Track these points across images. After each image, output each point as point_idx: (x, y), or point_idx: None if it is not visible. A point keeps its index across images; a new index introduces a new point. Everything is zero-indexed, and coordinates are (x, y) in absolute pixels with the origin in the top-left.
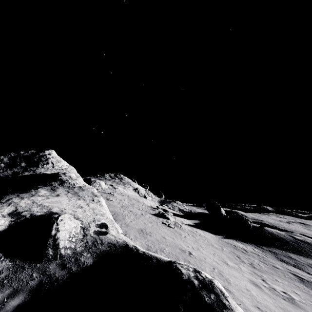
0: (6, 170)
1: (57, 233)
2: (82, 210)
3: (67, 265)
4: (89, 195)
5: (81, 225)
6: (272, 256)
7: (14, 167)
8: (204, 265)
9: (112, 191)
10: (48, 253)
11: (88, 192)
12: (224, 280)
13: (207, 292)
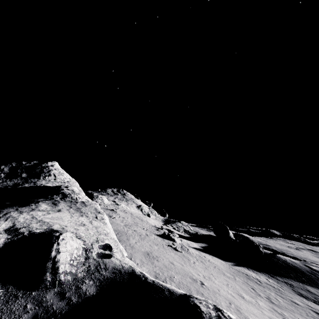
0: (5, 181)
1: (58, 255)
2: (84, 228)
3: (67, 295)
4: (92, 211)
5: (83, 246)
6: (289, 289)
7: (14, 178)
8: (219, 299)
9: (115, 207)
10: (46, 279)
11: (91, 208)
12: (244, 318)
13: None
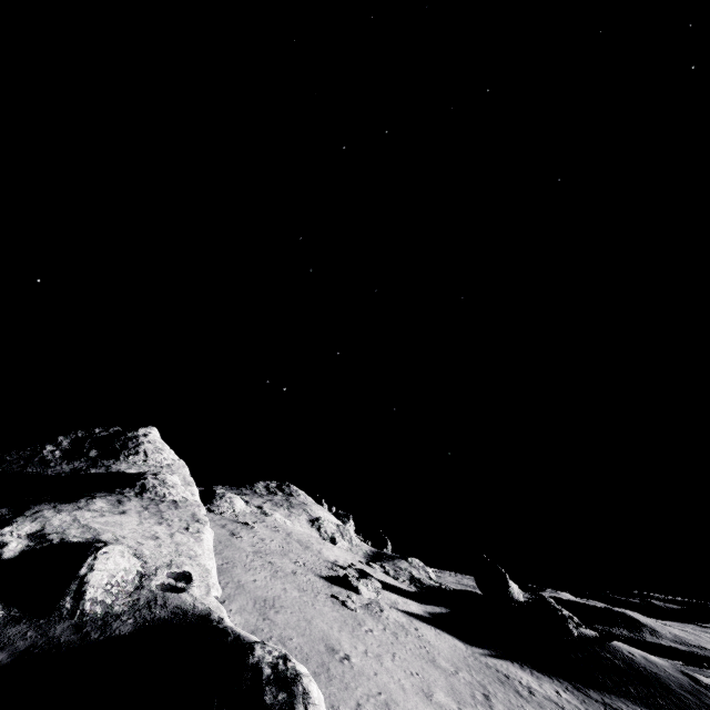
0: (60, 464)
1: (89, 573)
2: (155, 543)
3: (85, 629)
4: (184, 518)
5: (139, 569)
6: None
7: (76, 458)
8: (360, 683)
9: (256, 519)
10: (64, 605)
11: (185, 513)
12: None
13: (278, 689)
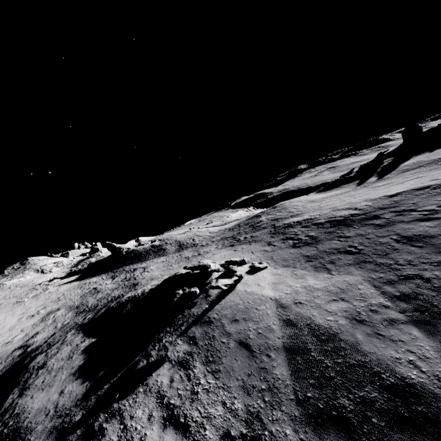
0: None
1: None
2: None
3: None
4: None
5: None
6: (110, 276)
7: None
8: None
9: None
10: None
11: None
12: None
13: None
